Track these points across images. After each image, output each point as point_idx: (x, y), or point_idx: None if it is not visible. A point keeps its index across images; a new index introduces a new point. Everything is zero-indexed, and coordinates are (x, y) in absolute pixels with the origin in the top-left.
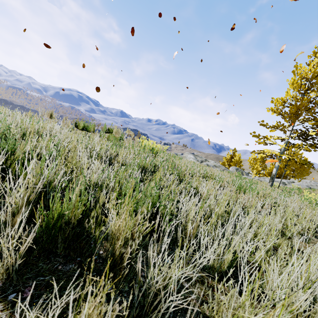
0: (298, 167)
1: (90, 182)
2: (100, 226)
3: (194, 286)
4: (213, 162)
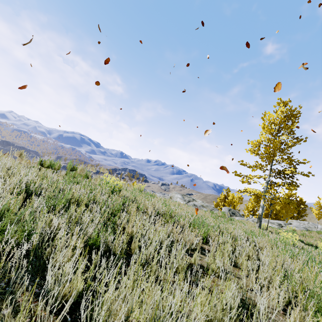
0: (283, 206)
1: None
2: None
3: (14, 313)
4: (201, 201)
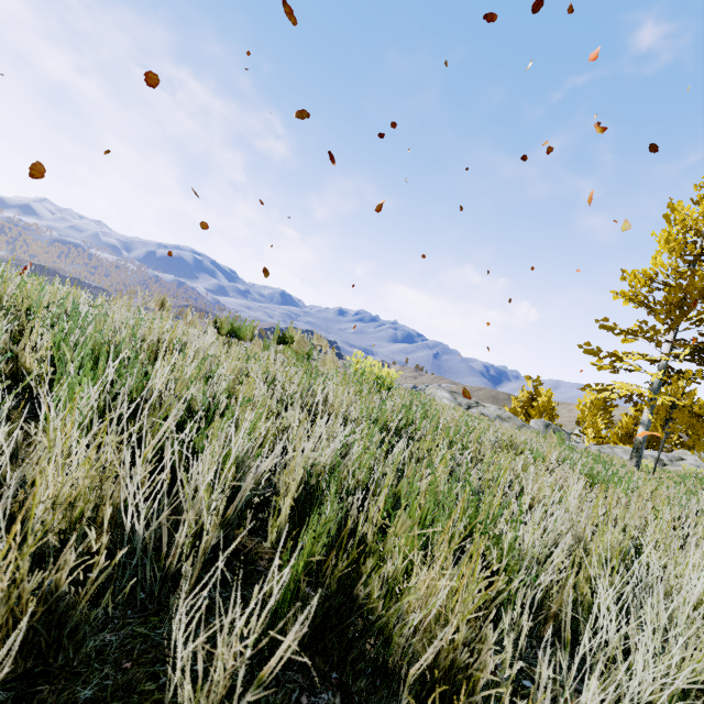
0: (697, 425)
1: (313, 467)
2: (399, 593)
3: None
4: (496, 408)
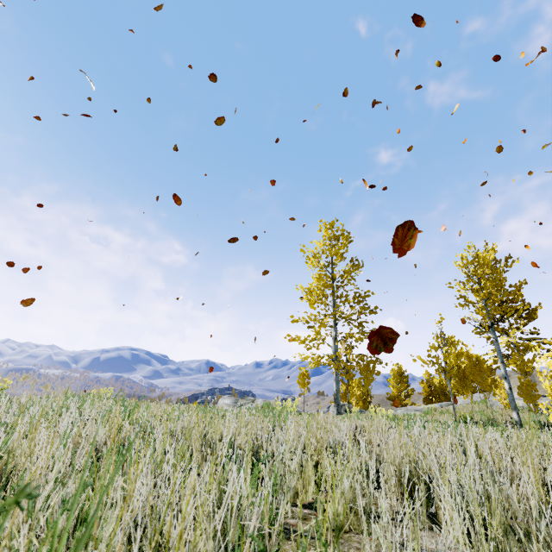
0: (360, 369)
1: None
2: None
3: None
4: (262, 401)
